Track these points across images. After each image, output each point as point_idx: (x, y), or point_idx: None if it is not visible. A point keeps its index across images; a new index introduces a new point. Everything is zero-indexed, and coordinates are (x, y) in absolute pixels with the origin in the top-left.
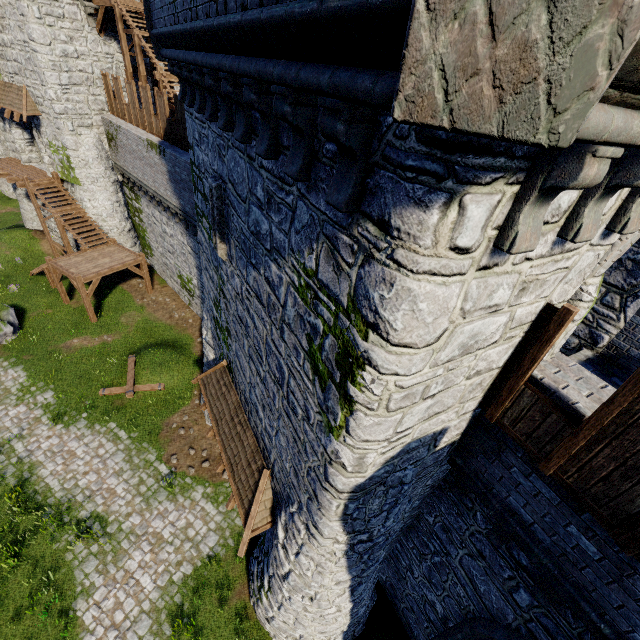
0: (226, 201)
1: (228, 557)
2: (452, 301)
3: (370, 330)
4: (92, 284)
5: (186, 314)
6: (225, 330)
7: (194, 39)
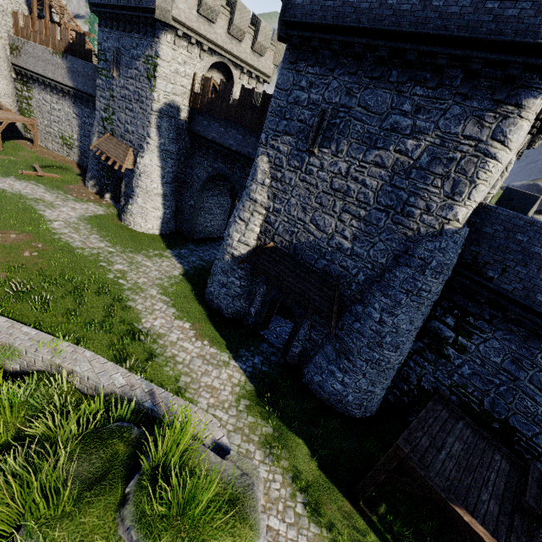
0: (120, 55)
1: (110, 216)
2: (169, 53)
3: (158, 57)
4: (3, 124)
5: (66, 160)
6: (111, 115)
7: (118, 7)
